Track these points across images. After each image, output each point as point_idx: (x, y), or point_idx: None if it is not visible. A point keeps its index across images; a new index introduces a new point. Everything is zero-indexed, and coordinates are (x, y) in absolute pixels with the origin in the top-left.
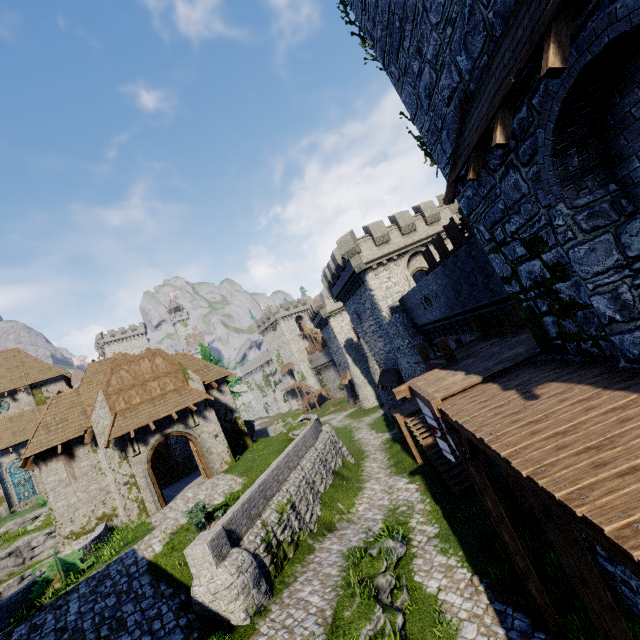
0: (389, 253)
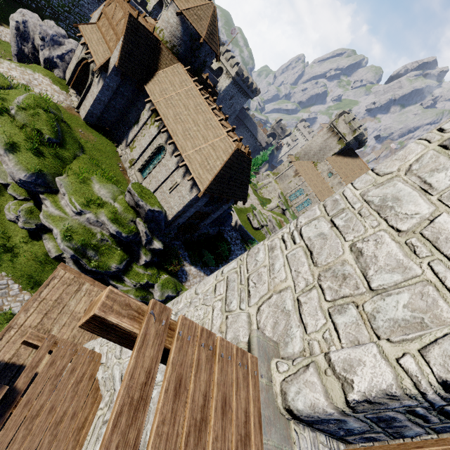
0: None
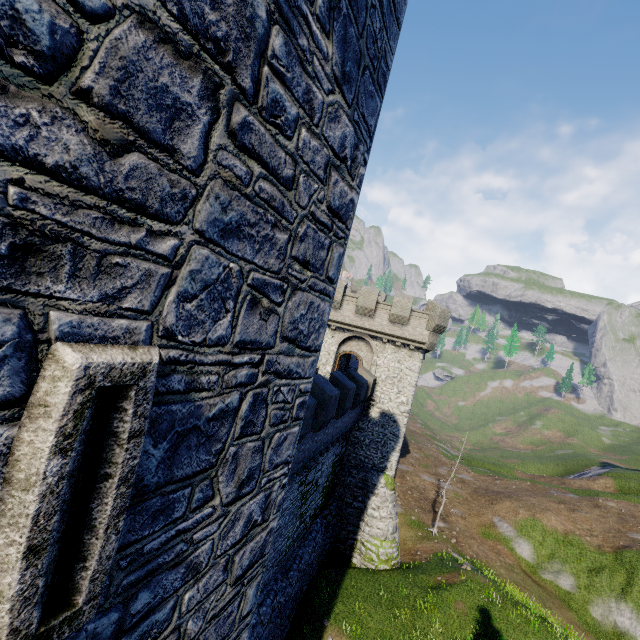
0: (330, 319)
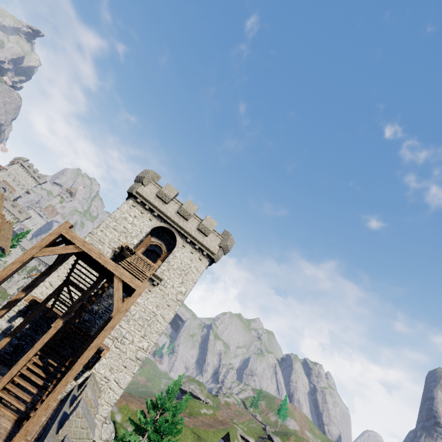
0: None
